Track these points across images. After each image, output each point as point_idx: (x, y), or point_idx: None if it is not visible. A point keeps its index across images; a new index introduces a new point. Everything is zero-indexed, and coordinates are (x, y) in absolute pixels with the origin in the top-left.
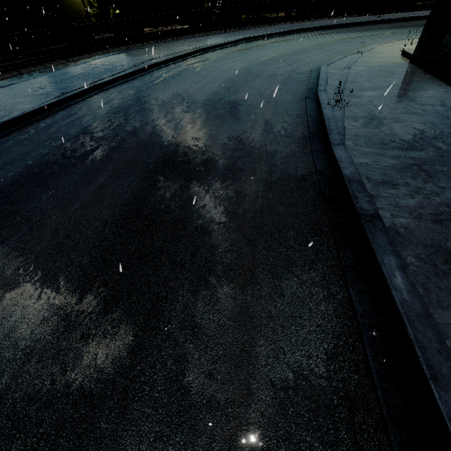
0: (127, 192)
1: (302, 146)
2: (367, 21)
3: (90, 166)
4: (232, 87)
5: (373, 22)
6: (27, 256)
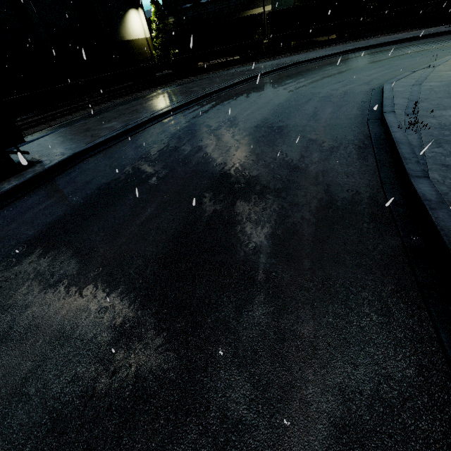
0: (172, 227)
1: (369, 178)
2: (434, 33)
3: (140, 197)
4: (282, 112)
5: (442, 33)
6: (72, 293)
